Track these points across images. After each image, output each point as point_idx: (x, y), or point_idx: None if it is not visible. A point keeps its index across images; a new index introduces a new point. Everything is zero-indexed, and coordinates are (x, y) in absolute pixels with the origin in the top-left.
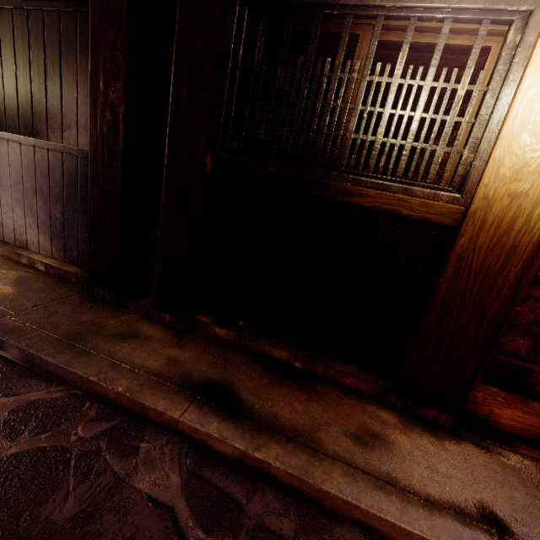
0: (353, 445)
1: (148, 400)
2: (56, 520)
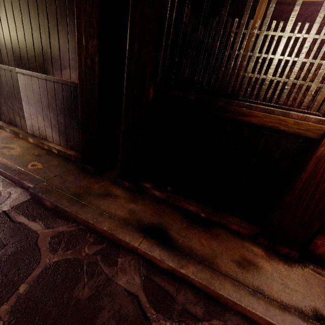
0: (236, 268)
1: (120, 235)
2: (81, 298)
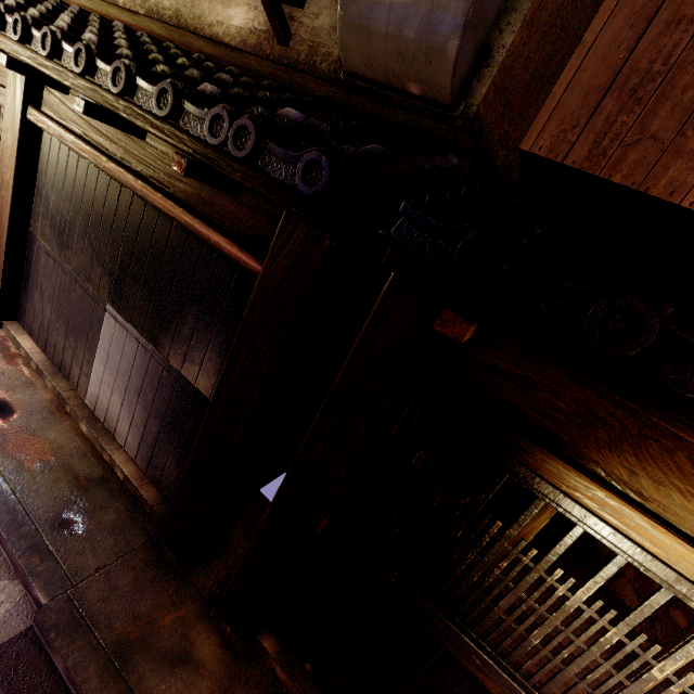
0: None
1: None
2: None
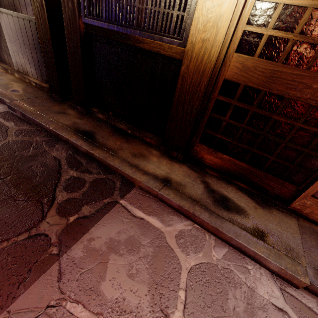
0: (130, 156)
1: (59, 132)
2: (25, 155)
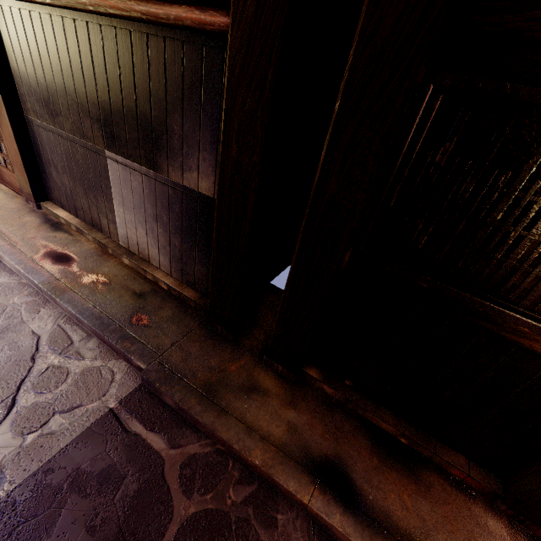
0: None
1: (280, 478)
2: None
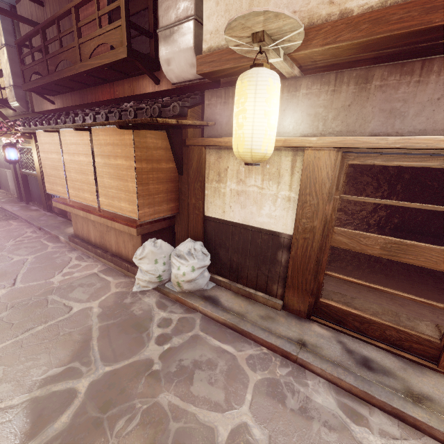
0: (26, 212)
1: (6, 208)
2: None
